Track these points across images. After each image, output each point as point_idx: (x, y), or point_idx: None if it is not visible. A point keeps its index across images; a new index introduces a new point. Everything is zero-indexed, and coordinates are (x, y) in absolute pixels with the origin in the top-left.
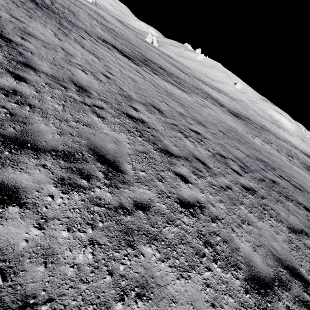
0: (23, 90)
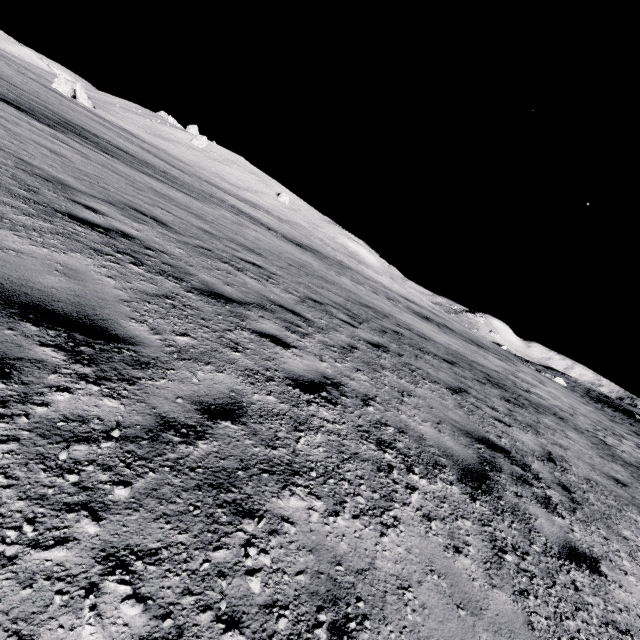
0: None
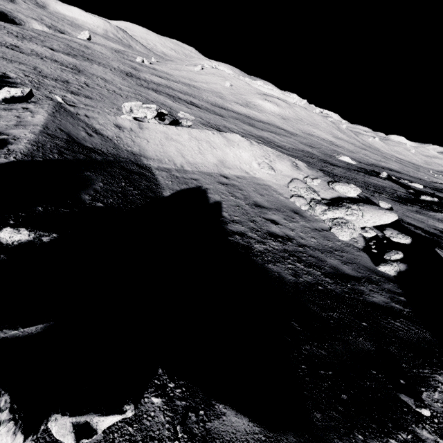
0: None
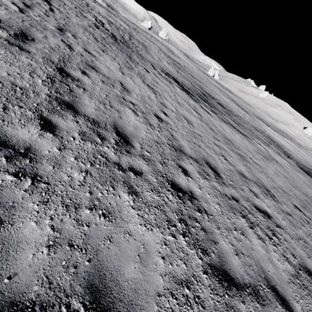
0: (41, 147)
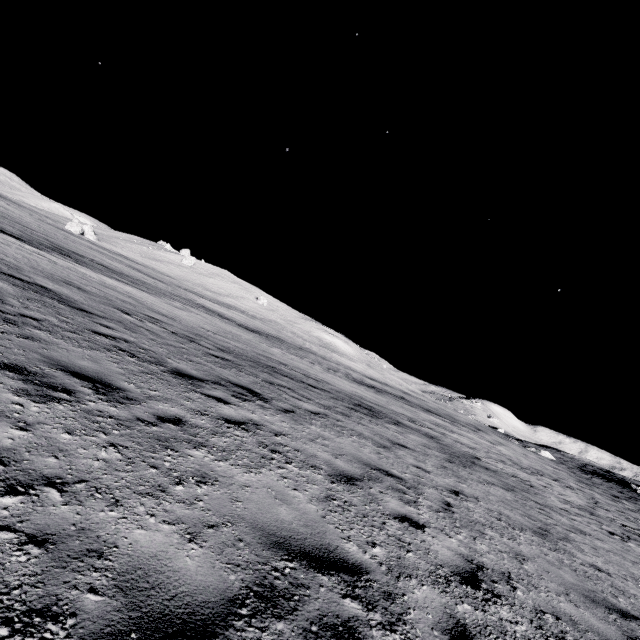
0: None
